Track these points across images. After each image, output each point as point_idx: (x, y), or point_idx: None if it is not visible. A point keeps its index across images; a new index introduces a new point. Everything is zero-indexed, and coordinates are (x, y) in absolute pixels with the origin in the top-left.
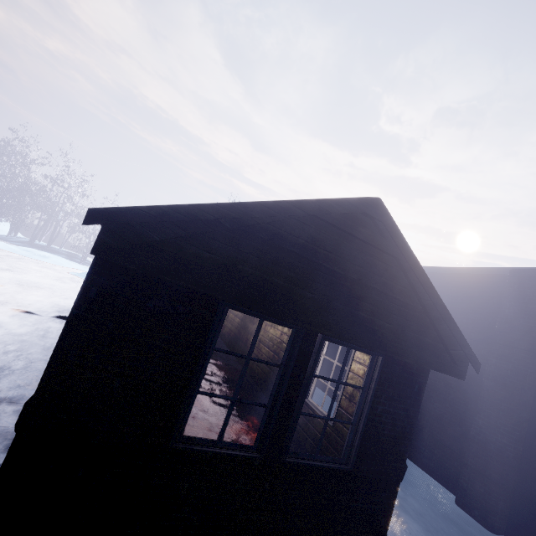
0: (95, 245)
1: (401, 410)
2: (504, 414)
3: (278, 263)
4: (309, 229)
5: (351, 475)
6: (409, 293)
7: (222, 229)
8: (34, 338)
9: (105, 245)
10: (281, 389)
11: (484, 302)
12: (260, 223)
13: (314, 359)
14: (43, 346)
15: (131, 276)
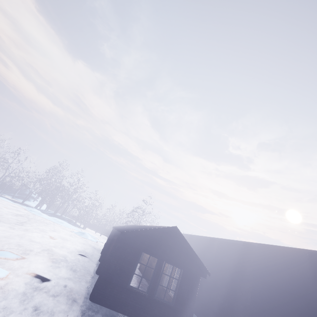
0: (121, 238)
1: (190, 289)
2: (241, 303)
3: (153, 241)
4: (160, 233)
5: (173, 308)
6: (187, 250)
7: (142, 234)
8: (77, 261)
9: (122, 238)
10: (154, 275)
11: (239, 256)
12: (150, 233)
13: (163, 268)
14: (80, 264)
15: (124, 243)
